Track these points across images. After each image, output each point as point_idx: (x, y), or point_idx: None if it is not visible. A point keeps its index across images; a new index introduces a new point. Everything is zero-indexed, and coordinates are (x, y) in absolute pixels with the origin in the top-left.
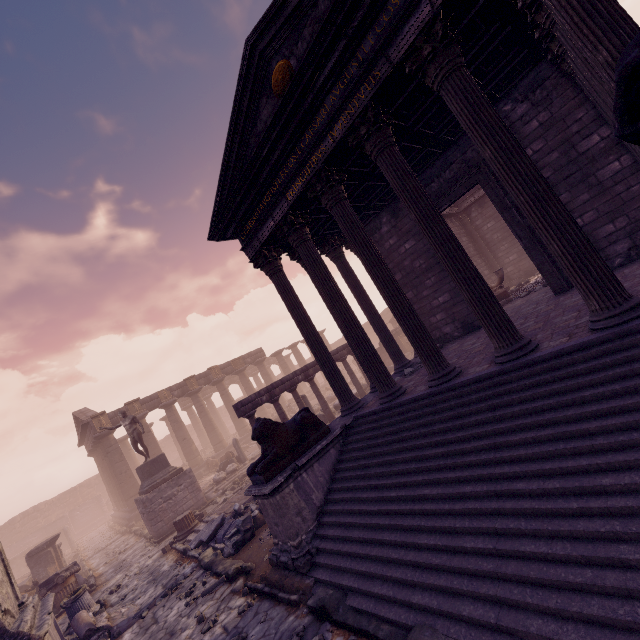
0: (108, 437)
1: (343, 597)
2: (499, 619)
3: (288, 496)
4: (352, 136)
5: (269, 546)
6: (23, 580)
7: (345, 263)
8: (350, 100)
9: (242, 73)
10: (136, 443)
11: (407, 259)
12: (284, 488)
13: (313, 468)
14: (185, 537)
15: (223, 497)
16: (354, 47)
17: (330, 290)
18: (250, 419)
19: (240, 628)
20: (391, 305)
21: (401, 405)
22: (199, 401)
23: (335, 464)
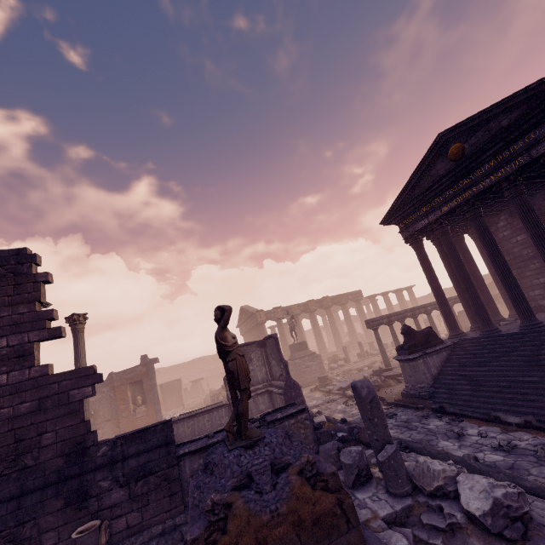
0: (263, 325)
1: (452, 406)
2: (539, 411)
3: (419, 364)
4: (496, 186)
5: (393, 394)
6: (208, 391)
7: (464, 245)
8: (499, 169)
9: (431, 147)
10: (292, 330)
11: (516, 247)
12: (417, 360)
13: (432, 357)
14: (324, 387)
15: (338, 377)
16: (508, 145)
17: (458, 264)
18: (375, 331)
19: (388, 412)
20: (502, 279)
21: (497, 337)
22: (314, 317)
23: (445, 360)
